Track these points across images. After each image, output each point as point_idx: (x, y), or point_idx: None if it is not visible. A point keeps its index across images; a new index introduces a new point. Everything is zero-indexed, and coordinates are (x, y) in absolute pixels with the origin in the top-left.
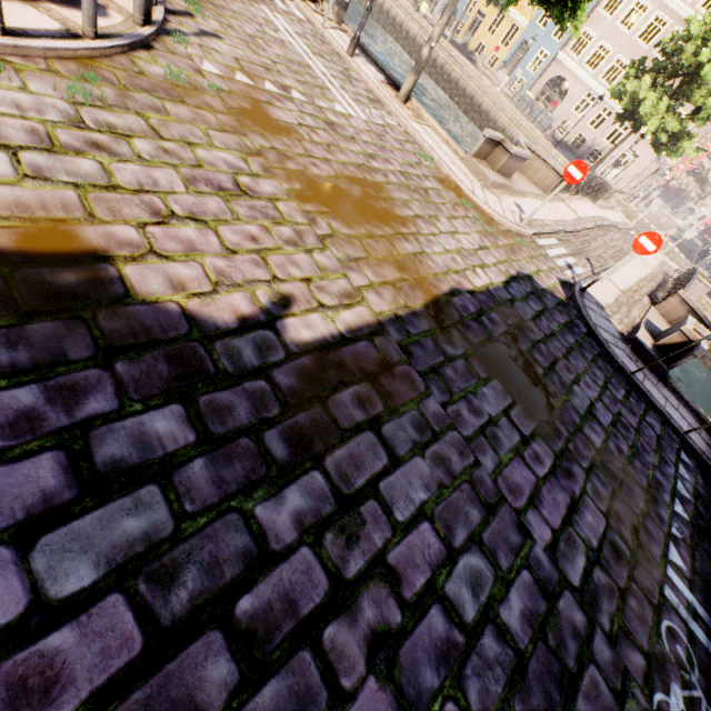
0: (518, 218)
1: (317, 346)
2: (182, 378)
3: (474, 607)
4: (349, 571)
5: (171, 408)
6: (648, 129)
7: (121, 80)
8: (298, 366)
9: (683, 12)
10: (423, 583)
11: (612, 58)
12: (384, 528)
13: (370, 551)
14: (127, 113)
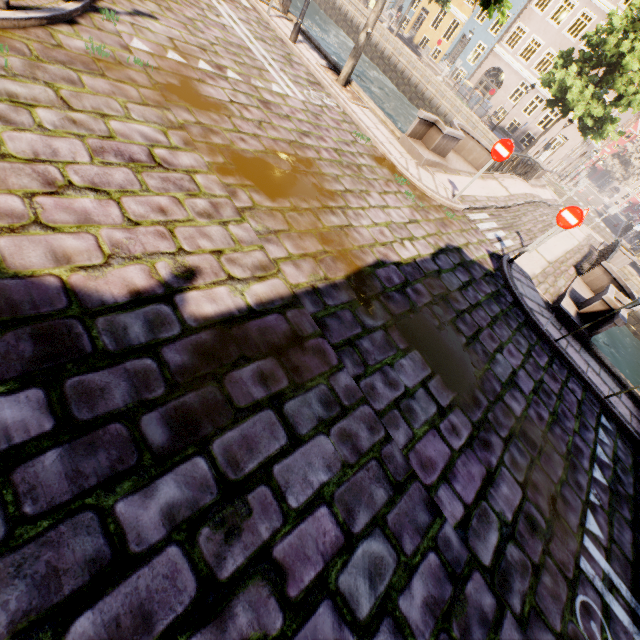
0: (450, 194)
1: (219, 320)
2: (49, 358)
3: (371, 600)
4: (224, 571)
5: (28, 393)
6: (575, 114)
7: (34, 51)
8: (194, 341)
9: (607, 9)
10: (313, 578)
11: (543, 50)
12: (274, 516)
13: (253, 545)
14: (34, 83)
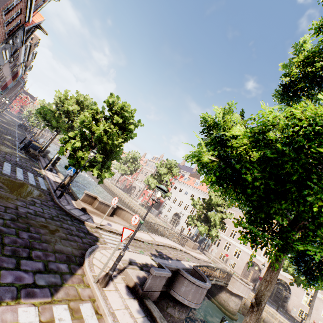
0: None
1: None
2: None
3: None
4: None
5: None
6: None
7: None
8: None
9: None
10: None
11: None
12: None
13: None
14: None
